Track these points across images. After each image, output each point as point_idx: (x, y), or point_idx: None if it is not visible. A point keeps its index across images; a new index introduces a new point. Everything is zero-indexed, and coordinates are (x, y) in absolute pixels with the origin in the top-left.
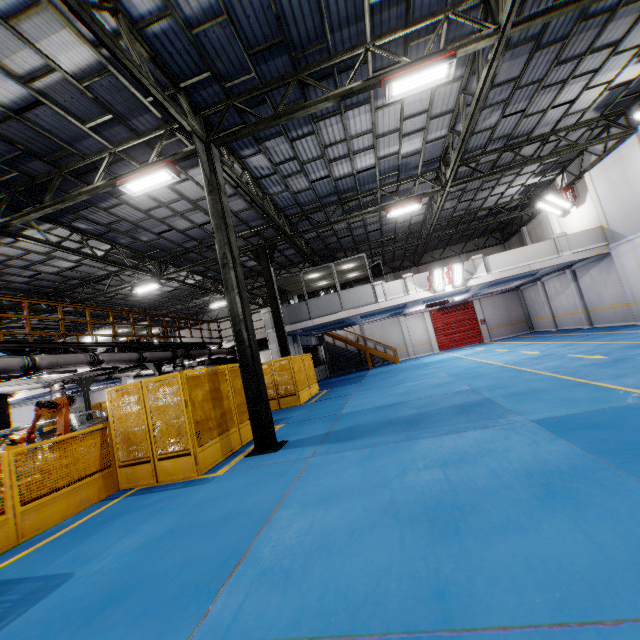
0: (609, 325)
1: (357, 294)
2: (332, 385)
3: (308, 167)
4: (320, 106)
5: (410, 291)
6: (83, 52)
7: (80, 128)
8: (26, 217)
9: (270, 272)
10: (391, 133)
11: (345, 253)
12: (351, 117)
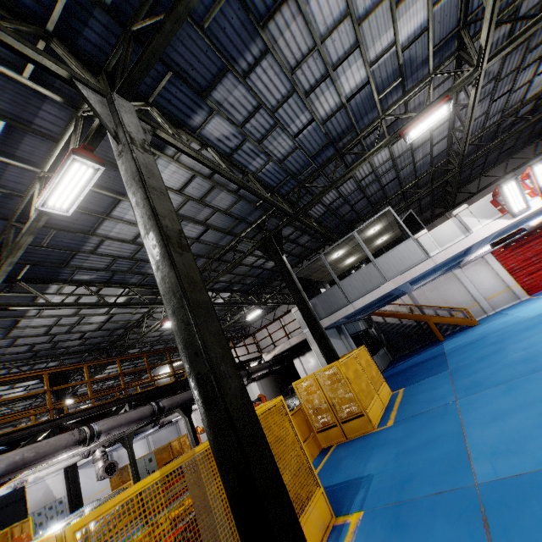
0: None
1: (397, 256)
2: (405, 378)
3: (282, 115)
4: None
5: (472, 228)
6: None
7: None
8: None
9: (283, 263)
10: (377, 6)
11: (364, 221)
12: None
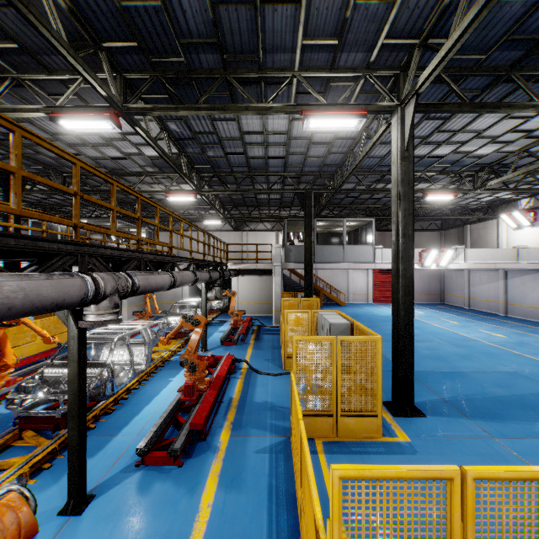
0: (523, 318)
1: (359, 251)
2: None
3: None
4: (523, 110)
5: None
6: None
7: (293, 40)
8: (172, 111)
9: (312, 218)
10: (489, 138)
11: (335, 207)
12: (484, 116)
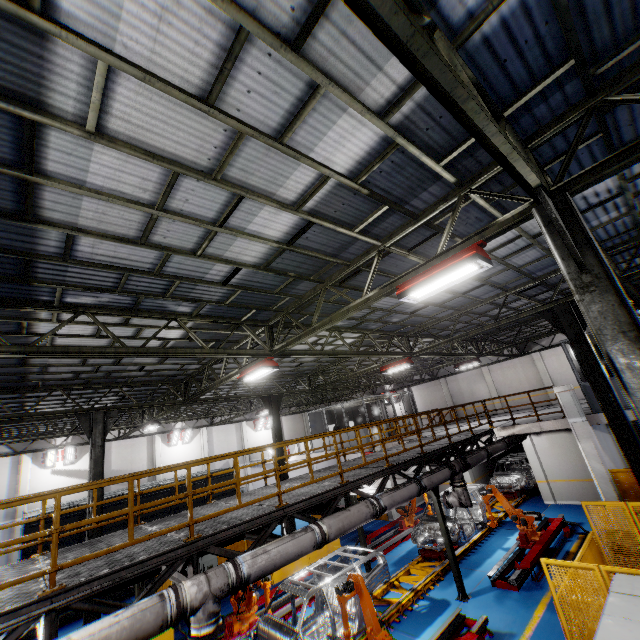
0: None
1: None
2: None
3: None
4: None
5: None
6: (363, 135)
7: (347, 235)
8: (297, 341)
9: (586, 343)
10: None
11: None
12: None
